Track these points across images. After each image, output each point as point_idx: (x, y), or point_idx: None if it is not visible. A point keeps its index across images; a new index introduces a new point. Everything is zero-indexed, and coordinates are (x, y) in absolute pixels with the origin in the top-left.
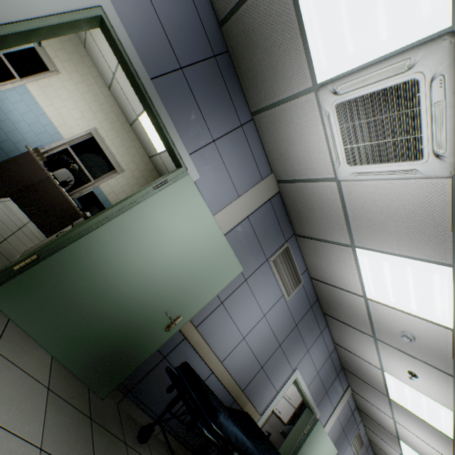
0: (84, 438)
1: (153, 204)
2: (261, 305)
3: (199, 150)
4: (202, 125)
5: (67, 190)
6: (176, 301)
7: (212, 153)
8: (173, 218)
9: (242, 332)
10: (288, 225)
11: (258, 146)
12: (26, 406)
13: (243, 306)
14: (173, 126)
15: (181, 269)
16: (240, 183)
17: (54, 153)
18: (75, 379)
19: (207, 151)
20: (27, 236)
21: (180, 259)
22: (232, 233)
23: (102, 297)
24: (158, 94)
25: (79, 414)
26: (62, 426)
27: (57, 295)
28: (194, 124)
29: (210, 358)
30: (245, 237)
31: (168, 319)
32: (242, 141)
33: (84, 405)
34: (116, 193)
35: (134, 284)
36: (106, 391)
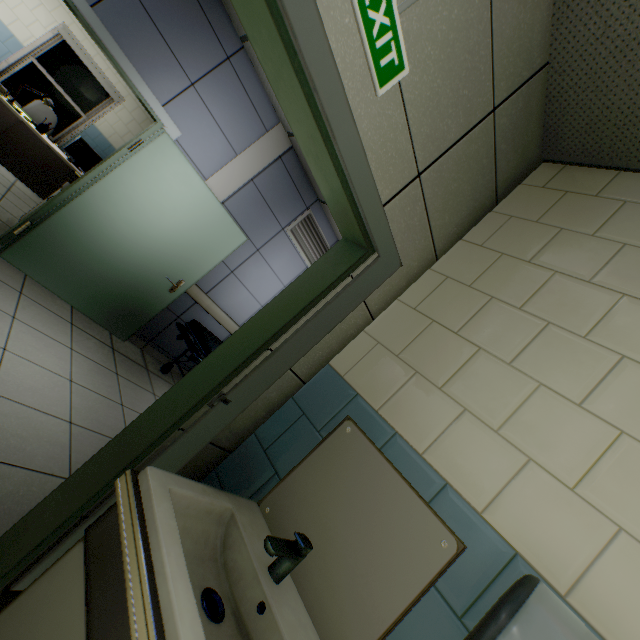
0: (107, 355)
1: (130, 169)
2: (280, 277)
3: (175, 99)
4: (174, 64)
5: (52, 133)
6: (176, 267)
7: (193, 101)
8: (156, 184)
9: (260, 301)
10: (310, 189)
11: (256, 86)
12: (56, 328)
13: (258, 276)
14: (134, 70)
15: (175, 237)
16: (237, 139)
17: (17, 73)
18: (96, 325)
19: (187, 100)
20: (20, 199)
21: (173, 227)
22: (235, 199)
23: (101, 261)
24: (106, 27)
25: (102, 344)
26: (87, 345)
27: (60, 257)
28: (162, 63)
29: (226, 322)
30: (252, 203)
31: (171, 283)
32: (233, 82)
33: (106, 341)
34: (120, 134)
35: (129, 250)
36: (126, 336)
